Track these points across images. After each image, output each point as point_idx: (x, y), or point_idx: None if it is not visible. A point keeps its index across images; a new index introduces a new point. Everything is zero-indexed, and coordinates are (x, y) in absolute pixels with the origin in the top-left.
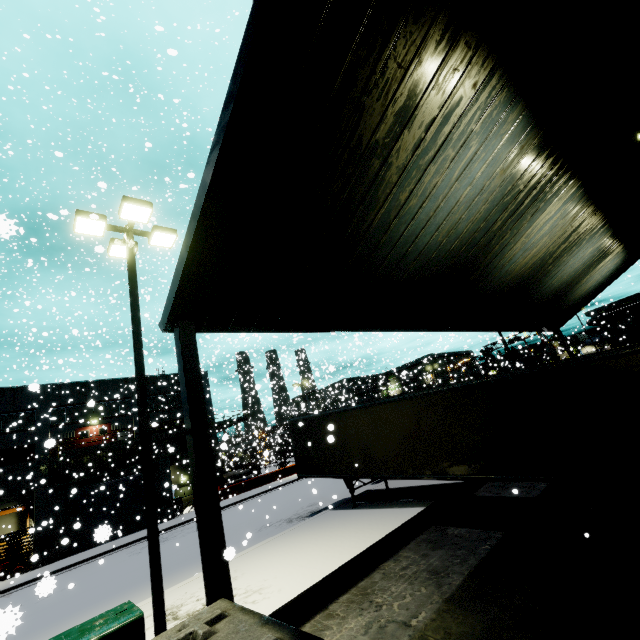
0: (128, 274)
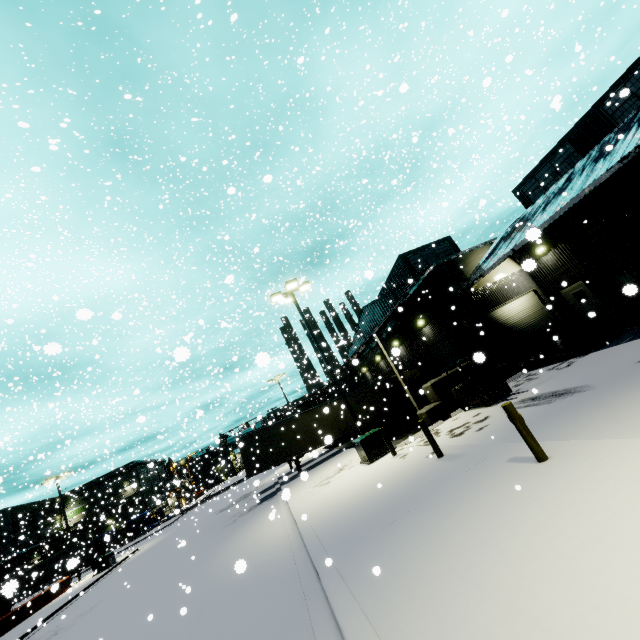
0: (301, 312)
